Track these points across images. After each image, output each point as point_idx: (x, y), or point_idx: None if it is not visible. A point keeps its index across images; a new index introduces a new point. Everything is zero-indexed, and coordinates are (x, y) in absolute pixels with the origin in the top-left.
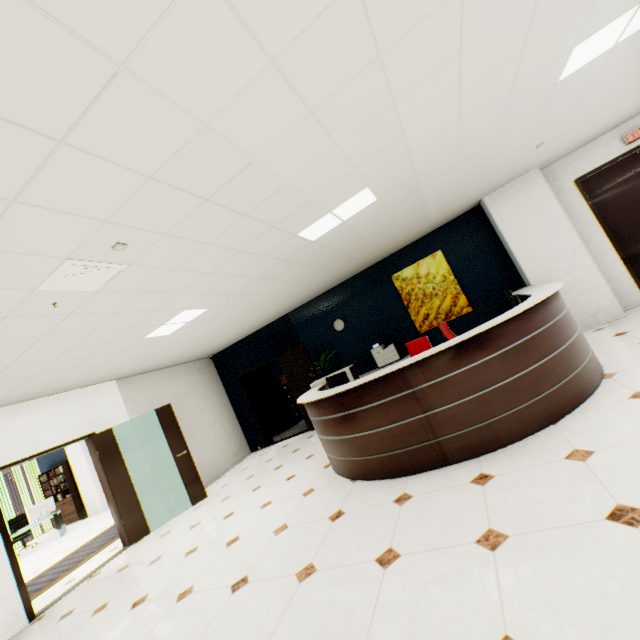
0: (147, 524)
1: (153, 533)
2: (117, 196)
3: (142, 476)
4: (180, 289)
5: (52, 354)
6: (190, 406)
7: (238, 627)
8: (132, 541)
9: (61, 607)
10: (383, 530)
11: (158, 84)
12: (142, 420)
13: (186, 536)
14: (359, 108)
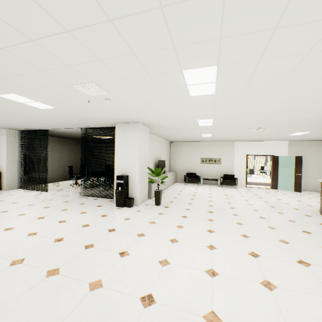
0: (277, 186)
1: (277, 190)
2: (253, 125)
3: (283, 174)
4: (287, 130)
5: (259, 136)
6: (318, 159)
7: (256, 203)
8: (271, 188)
9: (250, 188)
10: (290, 213)
11: (250, 121)
12: (291, 157)
13: (278, 194)
14: (307, 112)
